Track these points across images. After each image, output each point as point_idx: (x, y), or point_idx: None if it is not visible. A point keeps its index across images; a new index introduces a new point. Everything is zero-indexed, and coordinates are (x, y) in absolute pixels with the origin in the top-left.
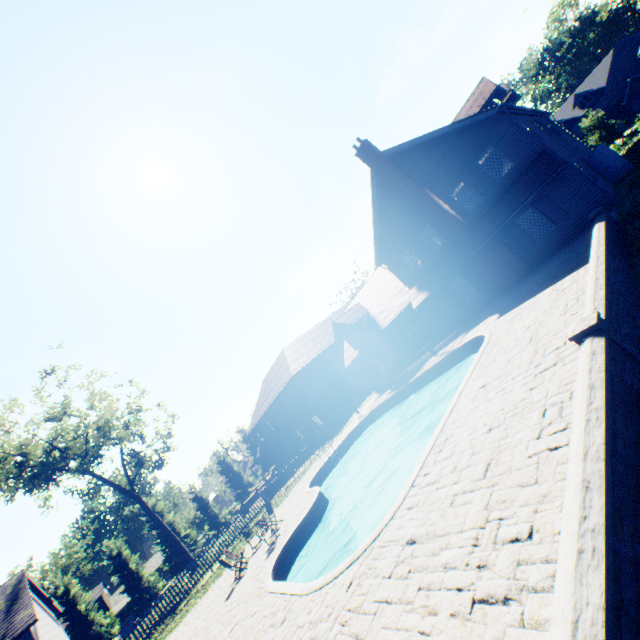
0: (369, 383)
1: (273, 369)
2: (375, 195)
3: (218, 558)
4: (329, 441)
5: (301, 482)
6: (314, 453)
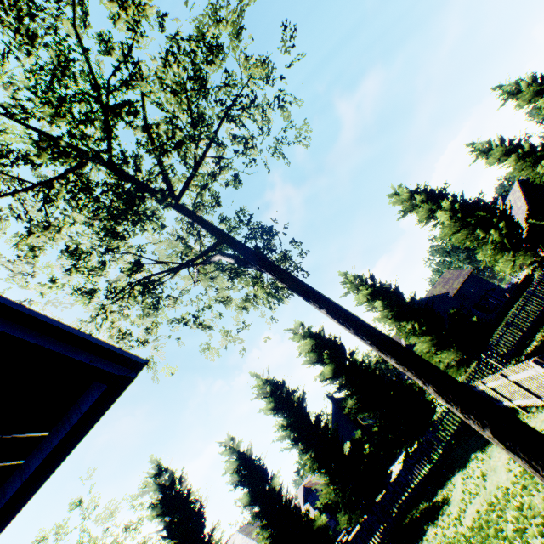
0: None
1: None
2: (333, 413)
3: None
4: None
5: None
6: None
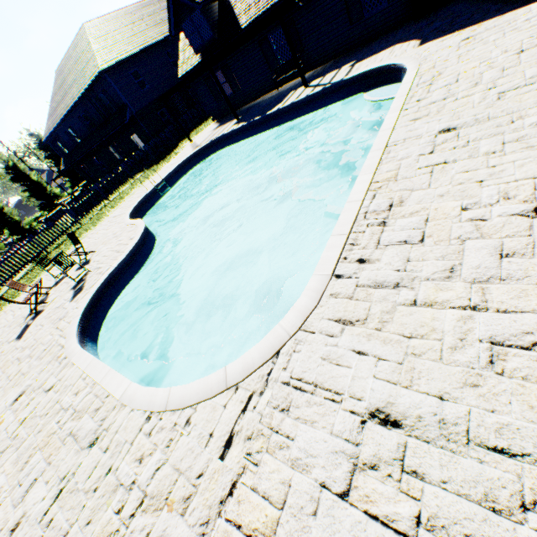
0: (207, 108)
1: (70, 56)
2: None
3: (15, 274)
4: (153, 168)
5: (119, 209)
6: (134, 178)
